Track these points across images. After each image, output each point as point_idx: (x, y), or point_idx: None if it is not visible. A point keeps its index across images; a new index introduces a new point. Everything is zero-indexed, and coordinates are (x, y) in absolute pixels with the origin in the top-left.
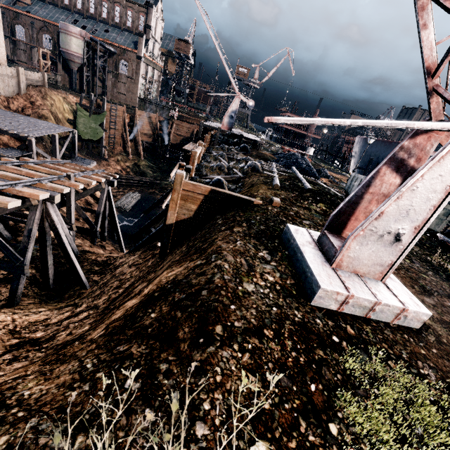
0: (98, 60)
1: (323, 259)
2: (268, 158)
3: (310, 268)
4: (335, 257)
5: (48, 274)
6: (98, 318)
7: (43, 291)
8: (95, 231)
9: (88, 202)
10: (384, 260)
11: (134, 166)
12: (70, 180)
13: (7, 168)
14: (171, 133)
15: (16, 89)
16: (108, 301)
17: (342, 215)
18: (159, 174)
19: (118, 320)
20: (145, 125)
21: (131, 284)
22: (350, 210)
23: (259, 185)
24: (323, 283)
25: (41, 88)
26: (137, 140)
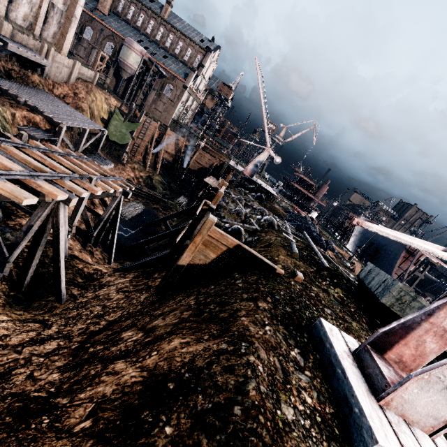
0: (148, 77)
1: (366, 387)
2: (280, 214)
3: (358, 402)
4: (385, 392)
5: (26, 275)
6: (71, 361)
7: (13, 291)
8: (91, 236)
9: (93, 201)
10: (441, 414)
11: (147, 178)
12: (91, 183)
13: (32, 153)
14: (192, 160)
15: (66, 78)
16: (85, 333)
17: (392, 335)
18: (168, 193)
19: (112, 409)
20: (171, 145)
21: (116, 319)
22: (402, 333)
23: (277, 247)
24: (378, 434)
25: (89, 84)
26: (159, 155)
